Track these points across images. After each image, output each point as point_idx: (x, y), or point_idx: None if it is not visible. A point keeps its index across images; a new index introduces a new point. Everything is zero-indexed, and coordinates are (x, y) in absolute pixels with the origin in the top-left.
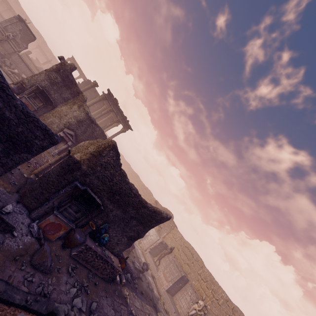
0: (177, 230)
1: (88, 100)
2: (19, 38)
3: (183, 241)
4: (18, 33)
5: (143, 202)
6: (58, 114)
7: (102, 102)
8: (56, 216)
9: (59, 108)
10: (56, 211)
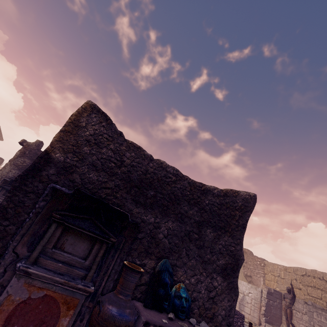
0: (270, 263)
1: None
2: None
3: (291, 270)
4: None
5: (197, 184)
6: None
7: None
8: (25, 275)
9: None
10: (23, 263)
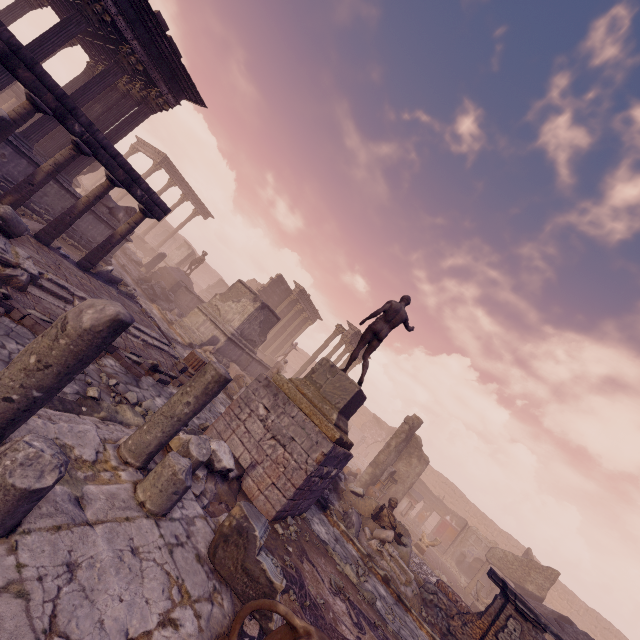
0: None
1: (274, 308)
2: (257, 333)
3: (437, 475)
4: (256, 328)
5: None
6: (398, 477)
7: (295, 300)
8: None
9: (393, 467)
10: None
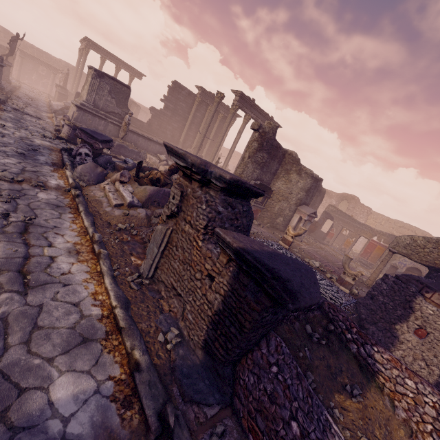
0: (377, 213)
1: (187, 114)
2: (115, 105)
3: (393, 222)
4: (110, 100)
5: None
6: (279, 196)
7: (203, 103)
8: None
9: (272, 187)
10: None
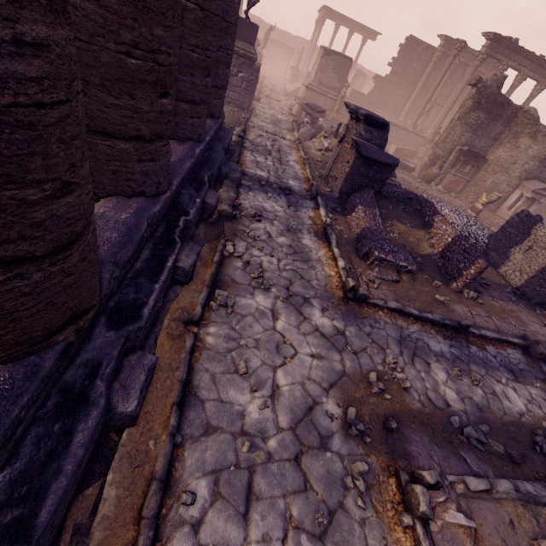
0: None
1: (418, 76)
2: (336, 80)
3: None
4: (333, 75)
5: None
6: (497, 167)
7: (445, 57)
8: None
9: (489, 156)
10: None
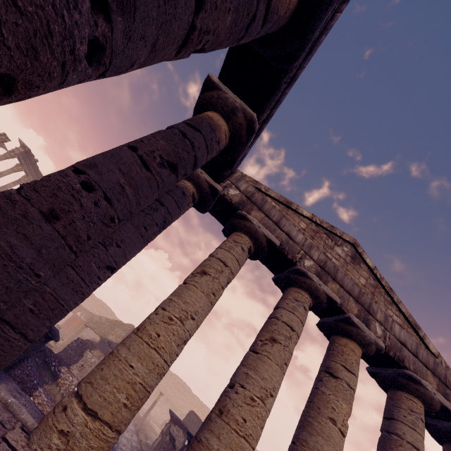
0: None
1: None
2: None
3: (97, 301)
4: None
5: None
6: None
7: None
8: None
9: None
10: None
